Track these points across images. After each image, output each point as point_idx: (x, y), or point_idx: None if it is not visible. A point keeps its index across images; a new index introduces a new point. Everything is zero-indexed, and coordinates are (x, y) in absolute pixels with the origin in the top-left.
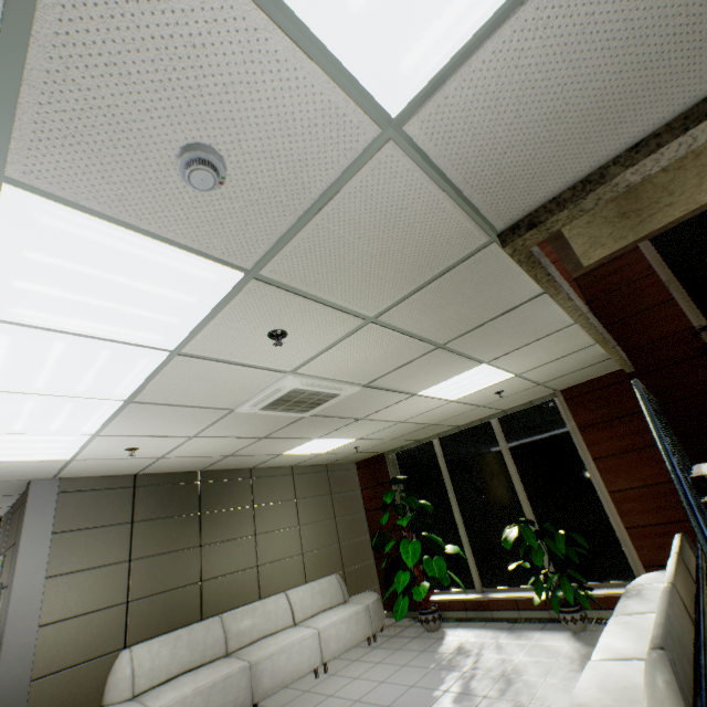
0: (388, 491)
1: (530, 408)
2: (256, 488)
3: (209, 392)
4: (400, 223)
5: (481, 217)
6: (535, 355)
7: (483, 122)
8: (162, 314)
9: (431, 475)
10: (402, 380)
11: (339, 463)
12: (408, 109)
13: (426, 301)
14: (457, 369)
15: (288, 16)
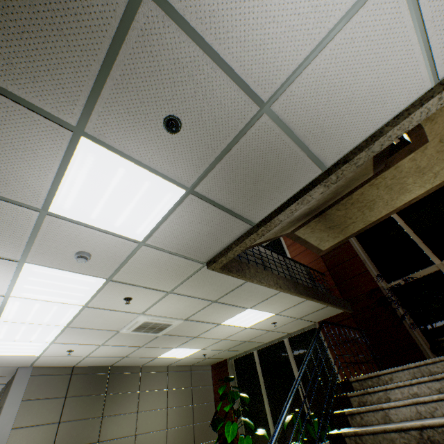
0: (222, 385)
1: (304, 332)
2: (143, 379)
3: (104, 322)
4: (161, 263)
5: (194, 258)
6: (276, 304)
7: (173, 239)
8: (77, 293)
9: (253, 376)
10: (206, 316)
11: (199, 365)
12: (145, 239)
13: (192, 284)
14: (235, 311)
15: (101, 228)
